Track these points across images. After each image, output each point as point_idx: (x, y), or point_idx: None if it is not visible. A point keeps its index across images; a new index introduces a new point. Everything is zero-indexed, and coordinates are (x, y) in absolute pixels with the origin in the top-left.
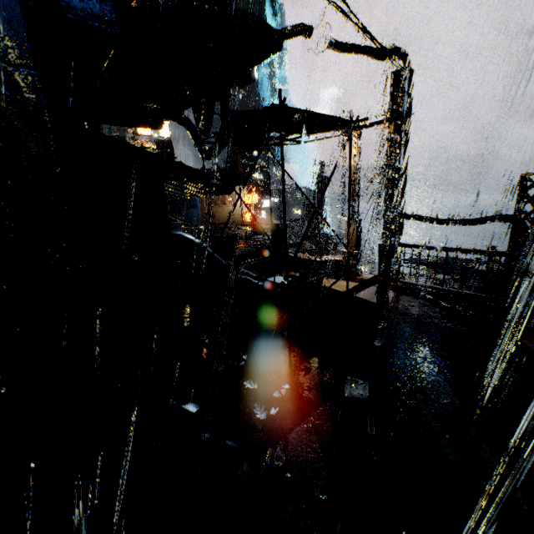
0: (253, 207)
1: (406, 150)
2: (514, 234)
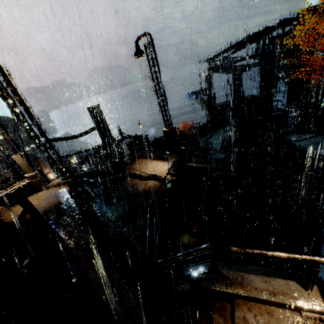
0: None
1: (22, 102)
2: (101, 136)
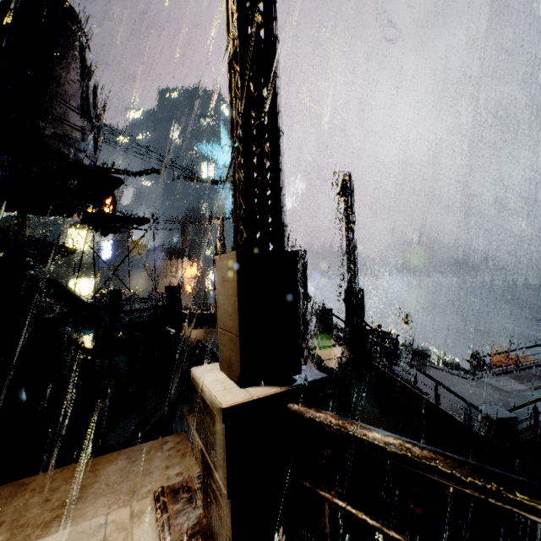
0: (193, 280)
1: None
2: None
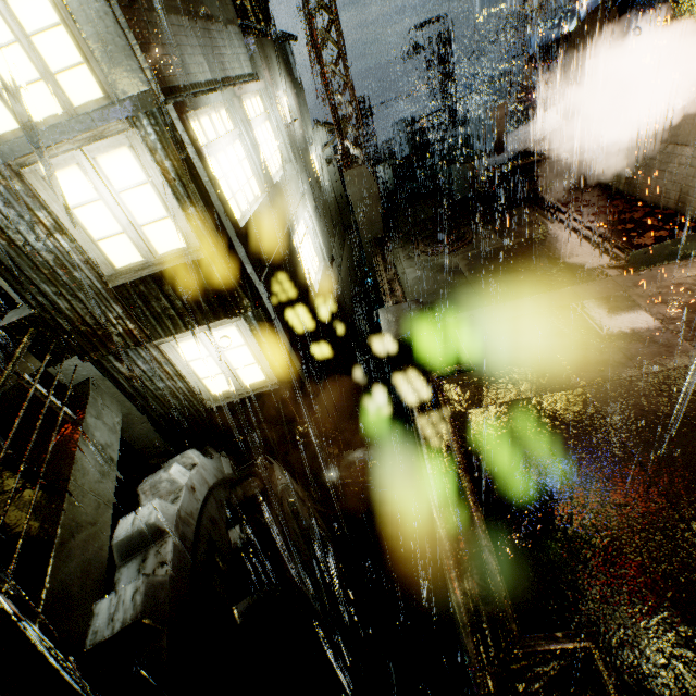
0: None
1: None
2: None
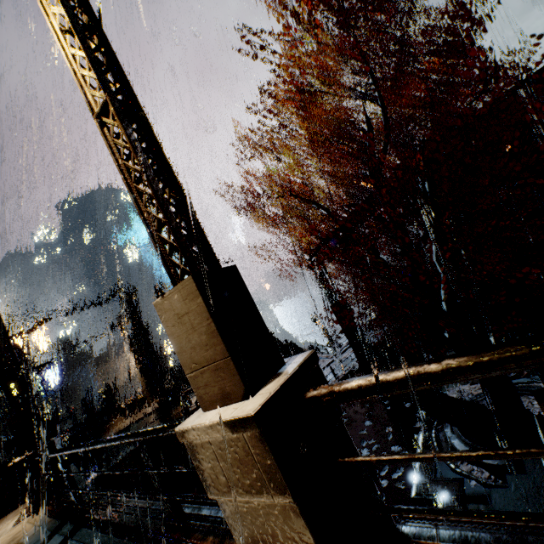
0: None
1: (142, 329)
2: None
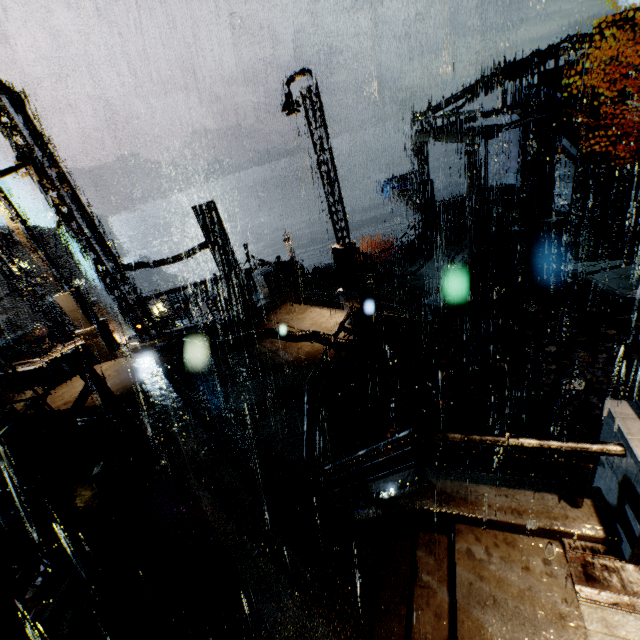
0: None
1: (75, 196)
2: (218, 260)
